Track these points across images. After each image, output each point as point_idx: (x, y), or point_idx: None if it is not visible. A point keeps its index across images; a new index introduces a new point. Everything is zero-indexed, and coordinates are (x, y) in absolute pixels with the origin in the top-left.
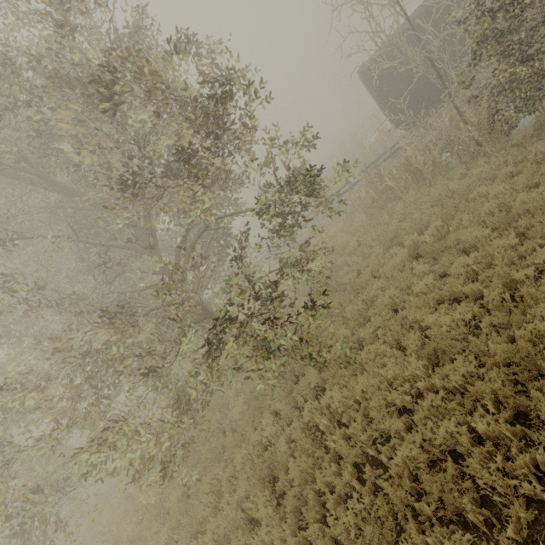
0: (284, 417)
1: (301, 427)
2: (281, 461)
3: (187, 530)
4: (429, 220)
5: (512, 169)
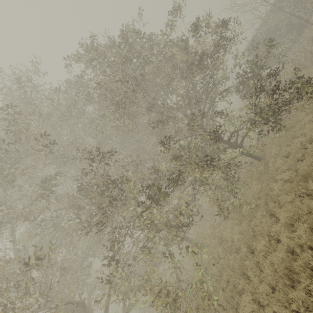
0: (292, 168)
1: (310, 161)
2: (309, 171)
3: (261, 234)
4: None
5: None
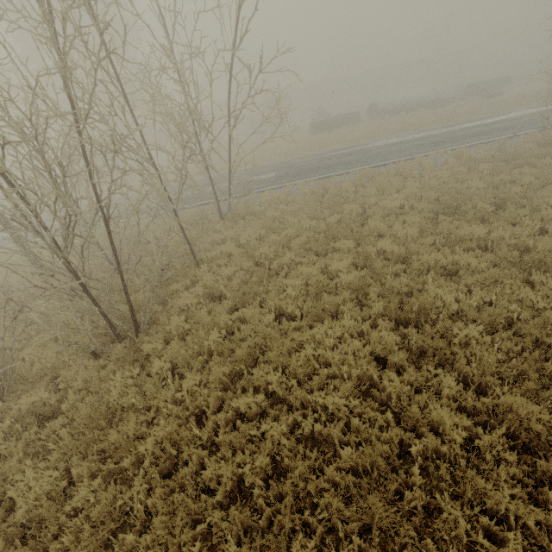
0: None
1: None
2: None
3: None
4: None
5: None
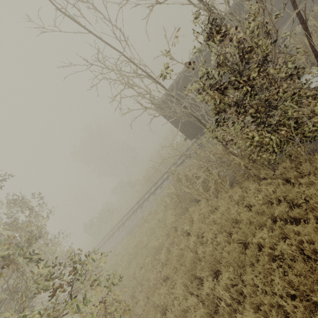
0: None
1: None
2: None
3: None
4: (221, 250)
5: (286, 209)
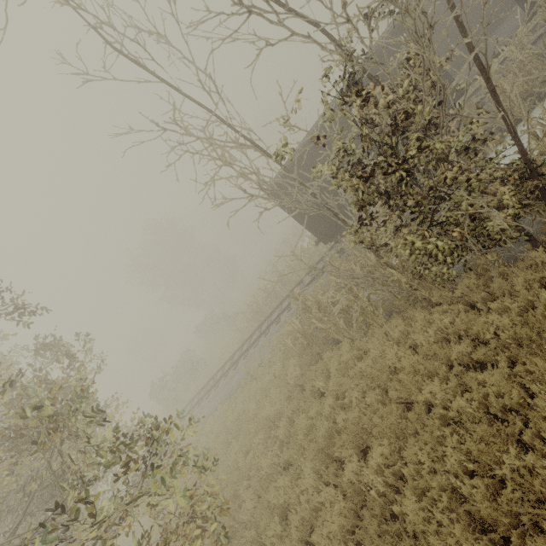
0: None
1: None
2: None
3: None
4: (373, 415)
5: (468, 349)
